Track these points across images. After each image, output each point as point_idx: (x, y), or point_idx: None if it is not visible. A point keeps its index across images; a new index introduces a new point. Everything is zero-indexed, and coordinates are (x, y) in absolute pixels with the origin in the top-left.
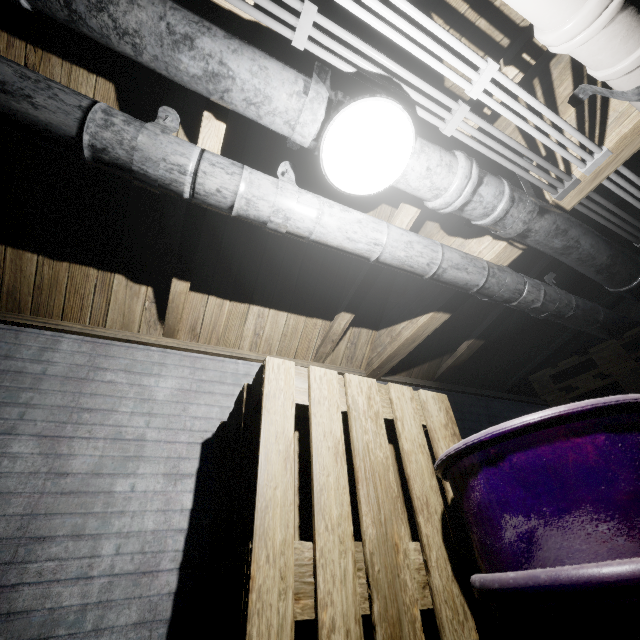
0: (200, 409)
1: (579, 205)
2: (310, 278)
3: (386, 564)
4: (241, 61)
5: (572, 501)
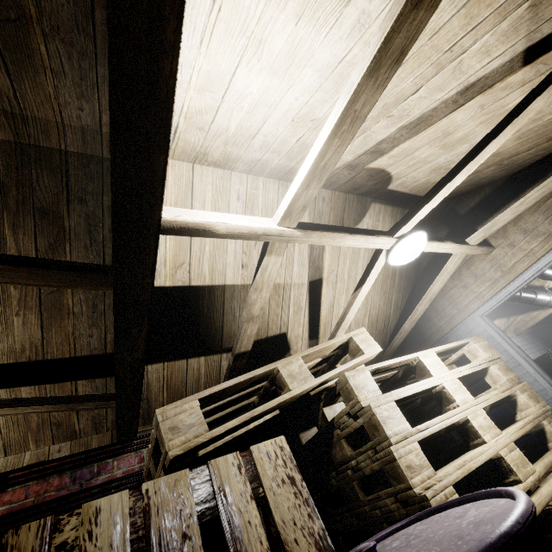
0: None
1: None
2: None
3: None
4: None
5: None
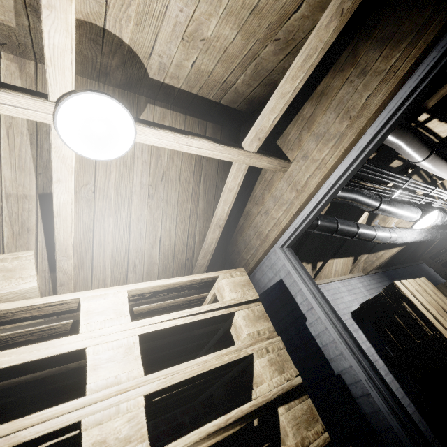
0: (341, 305)
1: None
2: (348, 242)
3: None
4: (408, 210)
5: None
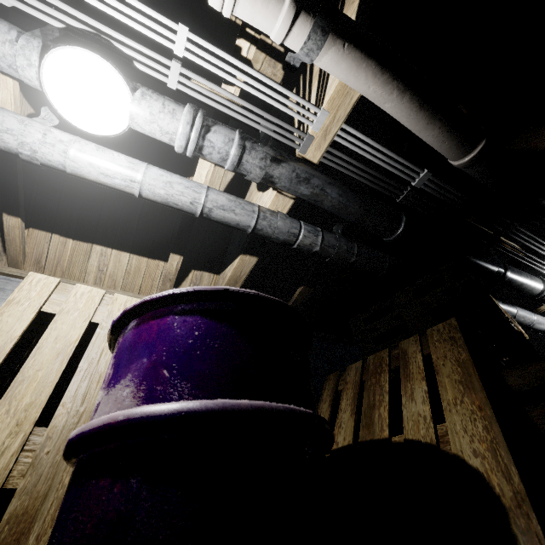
0: None
1: (325, 160)
2: (150, 225)
3: (61, 448)
4: None
5: (125, 372)
